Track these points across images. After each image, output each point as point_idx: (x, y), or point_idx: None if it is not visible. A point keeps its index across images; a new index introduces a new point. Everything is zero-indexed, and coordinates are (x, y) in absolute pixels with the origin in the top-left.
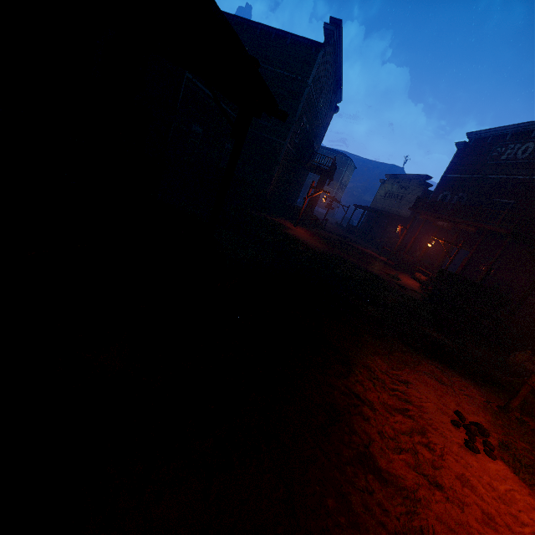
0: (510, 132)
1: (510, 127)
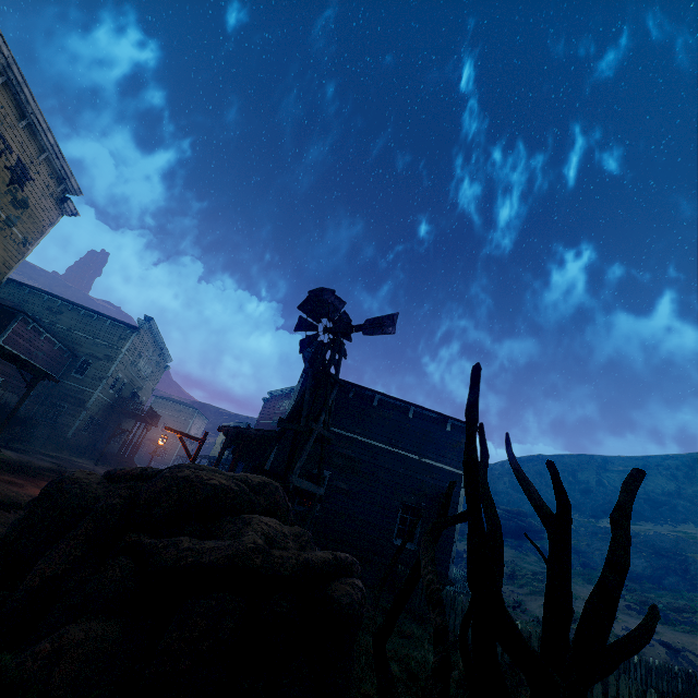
0: (284, 393)
1: (283, 389)
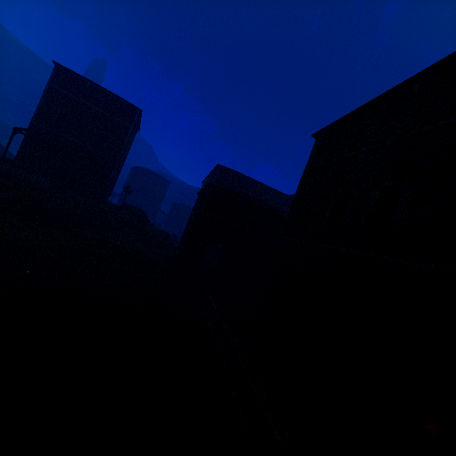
0: None
1: None
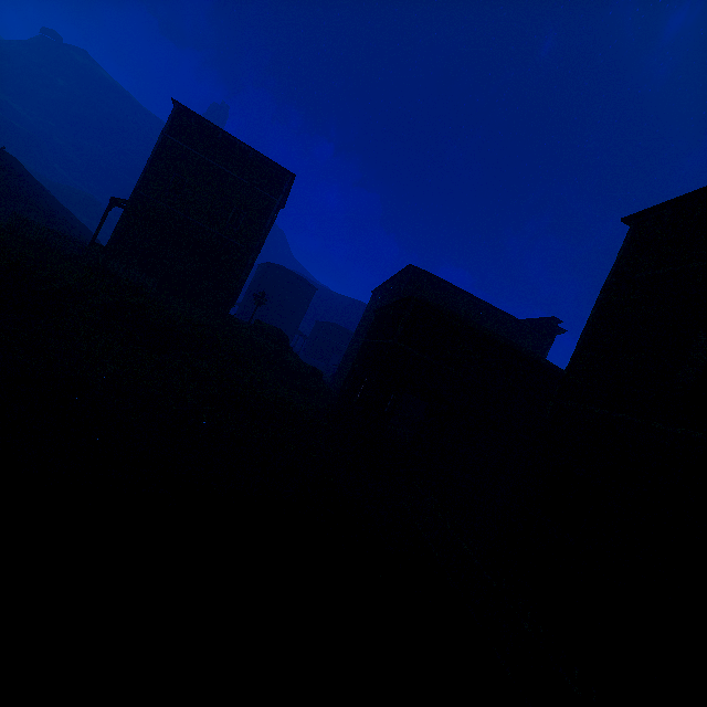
0: None
1: None
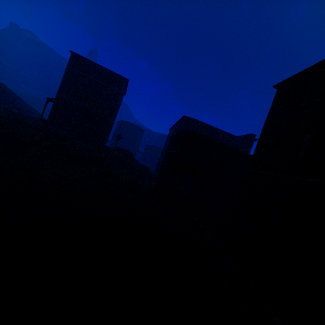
0: None
1: None
